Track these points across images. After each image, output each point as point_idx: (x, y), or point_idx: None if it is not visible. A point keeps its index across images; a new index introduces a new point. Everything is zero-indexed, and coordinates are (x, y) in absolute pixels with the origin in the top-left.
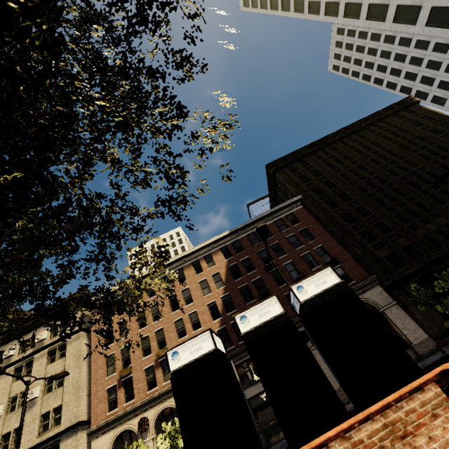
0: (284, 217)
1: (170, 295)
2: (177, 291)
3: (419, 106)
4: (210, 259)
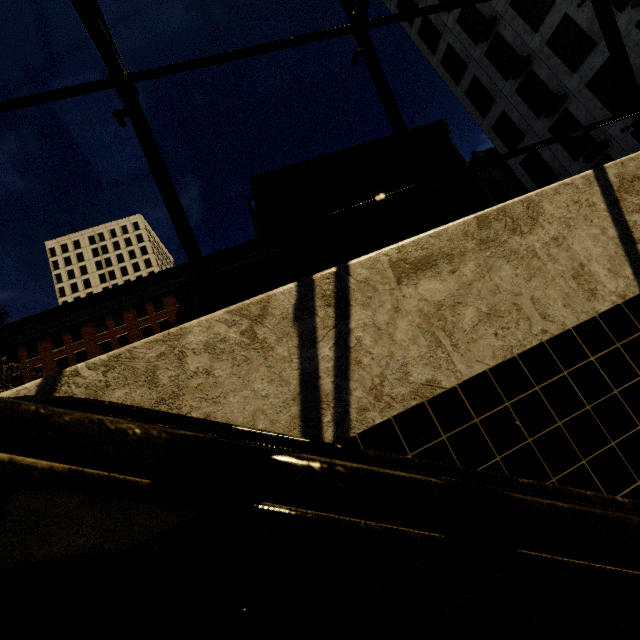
0: (257, 260)
1: (102, 341)
2: (112, 337)
3: (447, 138)
4: (158, 302)
